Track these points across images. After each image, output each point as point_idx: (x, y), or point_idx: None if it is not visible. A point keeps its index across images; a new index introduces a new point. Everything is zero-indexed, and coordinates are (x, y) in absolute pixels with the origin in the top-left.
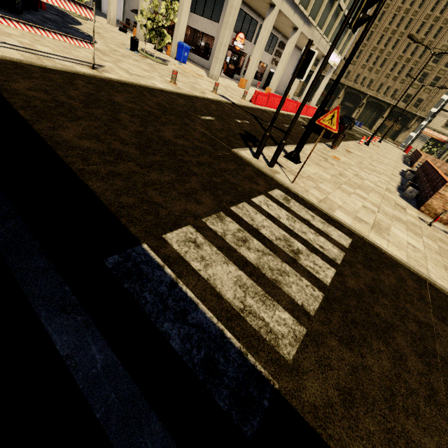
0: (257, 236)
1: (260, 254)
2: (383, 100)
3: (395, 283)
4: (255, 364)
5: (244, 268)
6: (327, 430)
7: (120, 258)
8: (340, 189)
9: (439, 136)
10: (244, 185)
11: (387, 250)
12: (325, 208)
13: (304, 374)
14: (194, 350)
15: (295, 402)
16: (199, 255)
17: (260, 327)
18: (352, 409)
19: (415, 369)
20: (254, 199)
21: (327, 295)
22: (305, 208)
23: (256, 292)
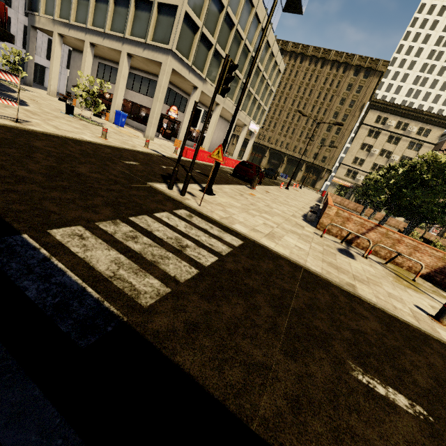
0: (149, 235)
1: (147, 246)
2: (299, 157)
3: (273, 267)
4: (110, 307)
5: (126, 253)
6: (163, 344)
7: None
8: (246, 212)
9: (344, 182)
10: (150, 205)
11: (273, 249)
12: (225, 222)
13: (156, 314)
14: (50, 298)
15: (139, 329)
16: (82, 243)
17: (125, 287)
18: (193, 333)
19: (265, 314)
20: (156, 214)
21: (202, 271)
22: (206, 222)
23: (131, 267)
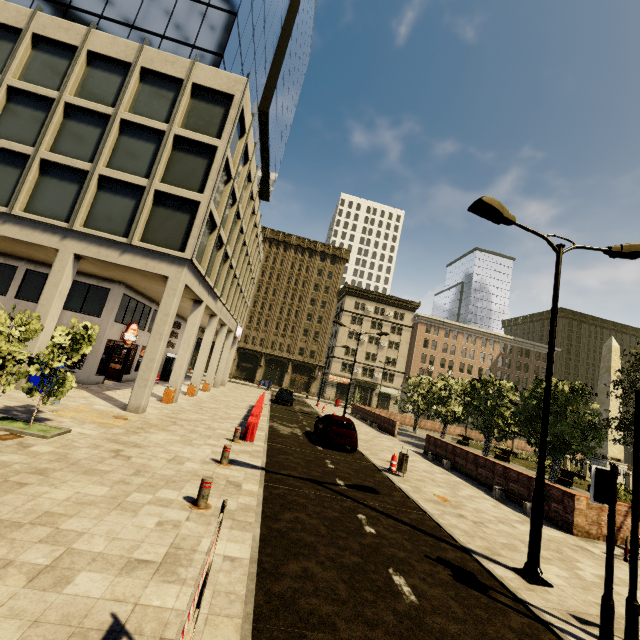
0: None
1: None
2: (282, 356)
3: None
4: None
5: None
6: None
7: None
8: None
9: (343, 379)
10: None
11: None
12: None
13: None
14: None
15: None
16: None
17: None
18: None
19: None
20: None
21: None
22: None
23: None
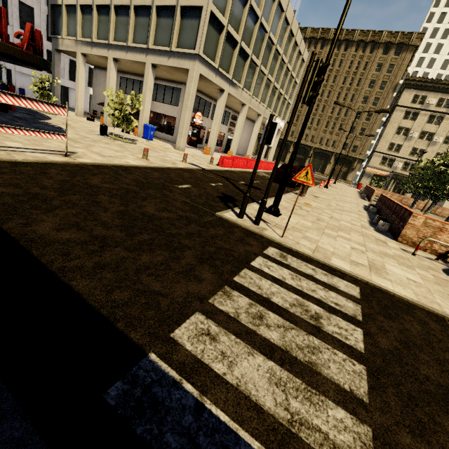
0: (271, 307)
1: (282, 330)
2: (327, 150)
3: (421, 329)
4: None
5: (272, 355)
6: None
7: (125, 385)
8: (325, 234)
9: (379, 172)
10: (239, 249)
11: (395, 292)
12: (322, 258)
13: None
14: None
15: None
16: (218, 350)
17: (321, 445)
18: None
19: None
20: (253, 262)
21: (368, 366)
22: (303, 262)
23: (297, 388)
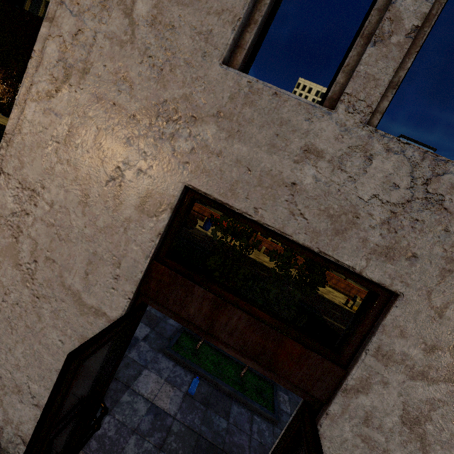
0: None
1: None
2: None
3: None
4: None
5: None
6: None
7: None
8: None
9: None
10: None
11: None
12: None
13: None
14: None
15: None
16: None
17: None
18: None
19: None
20: None
21: None
22: None
23: None
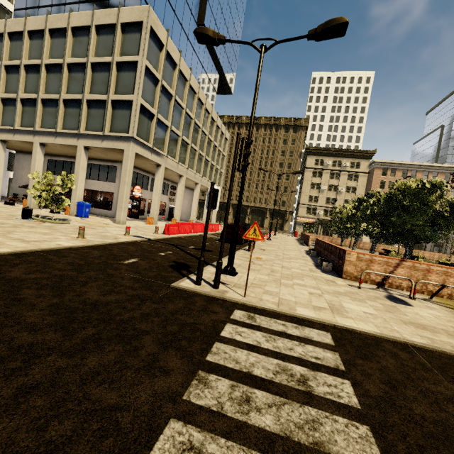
0: (255, 382)
1: (275, 410)
2: (261, 207)
3: (395, 362)
4: None
5: (273, 450)
6: None
7: None
8: (282, 285)
9: (308, 220)
10: (204, 321)
11: (360, 329)
12: (287, 310)
13: None
14: None
15: None
16: None
17: None
18: None
19: None
20: (222, 332)
21: (371, 424)
22: (272, 319)
23: None
